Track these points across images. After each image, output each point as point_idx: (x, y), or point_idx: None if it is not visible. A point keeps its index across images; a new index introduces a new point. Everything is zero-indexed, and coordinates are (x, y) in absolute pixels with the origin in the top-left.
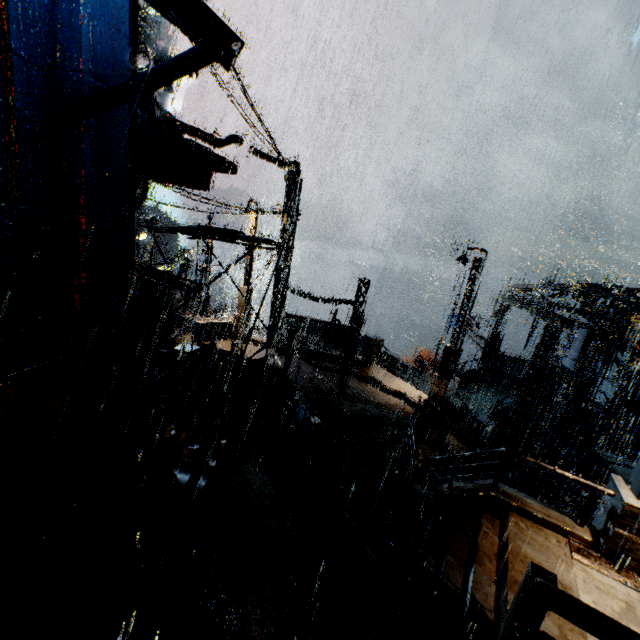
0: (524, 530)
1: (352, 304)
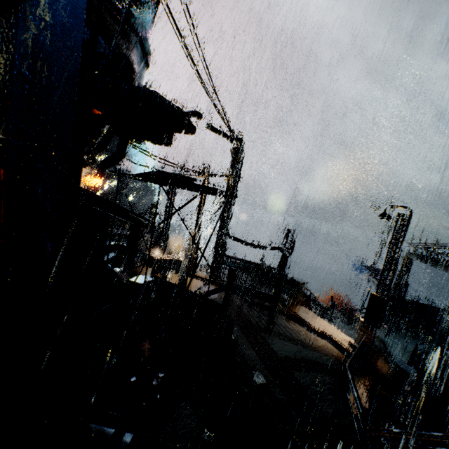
0: None
1: (281, 250)
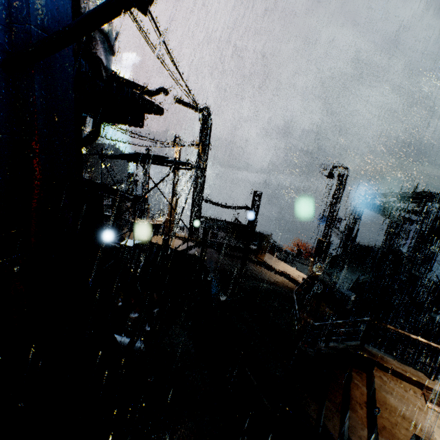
0: (387, 383)
1: (249, 209)
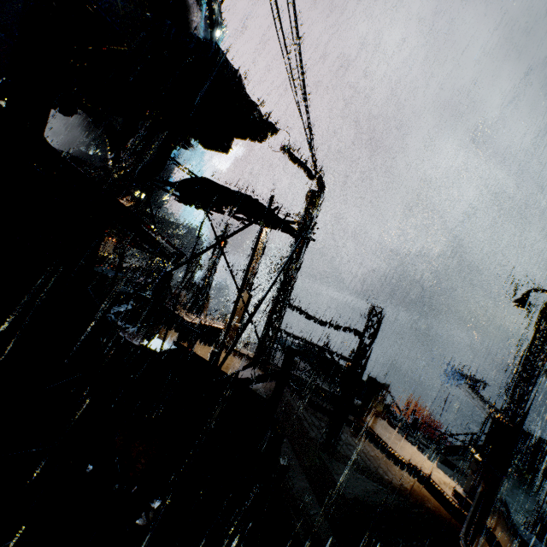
0: None
1: (358, 334)
